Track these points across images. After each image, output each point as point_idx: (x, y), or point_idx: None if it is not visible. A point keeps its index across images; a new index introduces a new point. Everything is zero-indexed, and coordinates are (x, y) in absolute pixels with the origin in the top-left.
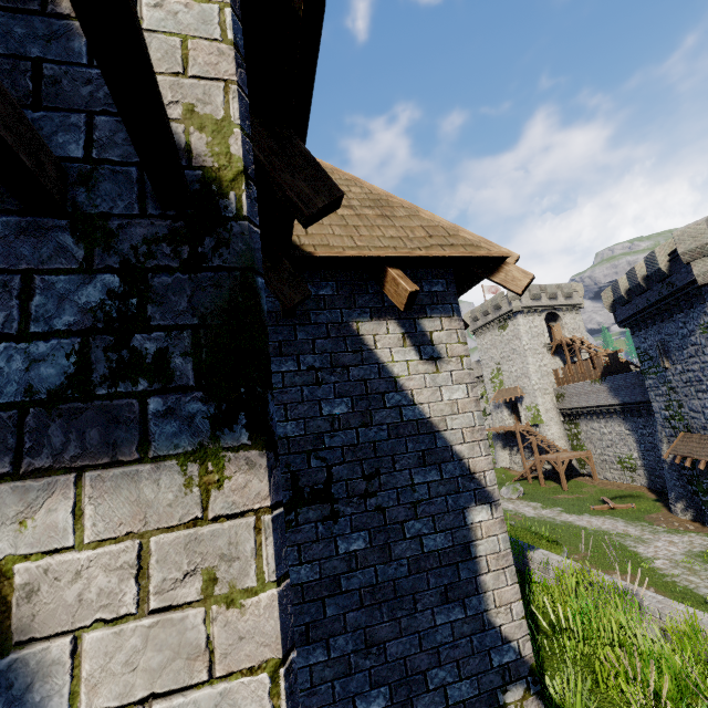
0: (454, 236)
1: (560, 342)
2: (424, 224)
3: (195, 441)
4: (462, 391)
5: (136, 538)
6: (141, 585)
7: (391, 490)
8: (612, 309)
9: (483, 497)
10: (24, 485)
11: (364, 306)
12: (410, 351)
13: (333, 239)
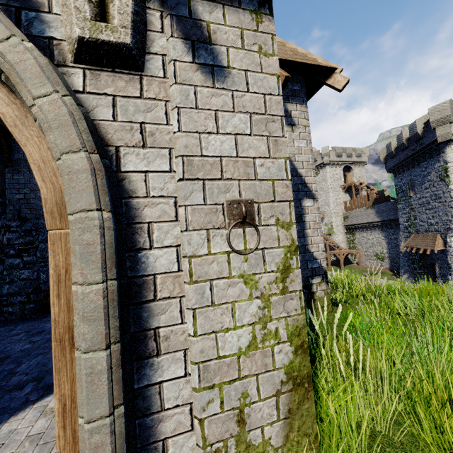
0: (308, 57)
1: (350, 184)
2: (291, 50)
3: (254, 8)
4: (305, 143)
5: (240, 29)
6: (242, 42)
7: None
8: (385, 161)
9: (310, 195)
10: (209, 3)
11: None
12: None
13: None
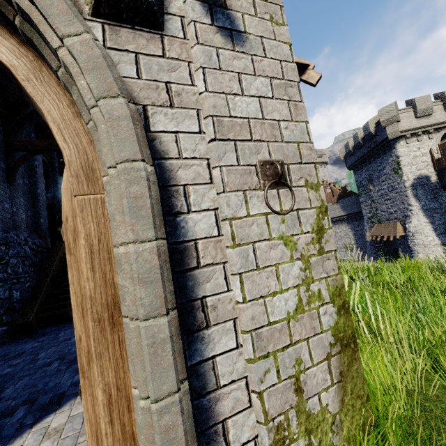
0: None
1: None
2: None
3: None
4: None
5: None
6: (255, 10)
7: None
8: (344, 159)
9: None
10: None
11: None
12: None
13: None
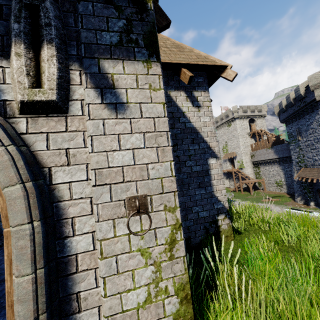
0: (207, 59)
1: (254, 132)
2: (196, 54)
3: (145, 59)
4: (208, 119)
5: (135, 75)
6: (137, 83)
7: (181, 150)
8: (278, 114)
9: (214, 155)
10: (113, 61)
11: (172, 86)
12: (189, 103)
13: (161, 57)
